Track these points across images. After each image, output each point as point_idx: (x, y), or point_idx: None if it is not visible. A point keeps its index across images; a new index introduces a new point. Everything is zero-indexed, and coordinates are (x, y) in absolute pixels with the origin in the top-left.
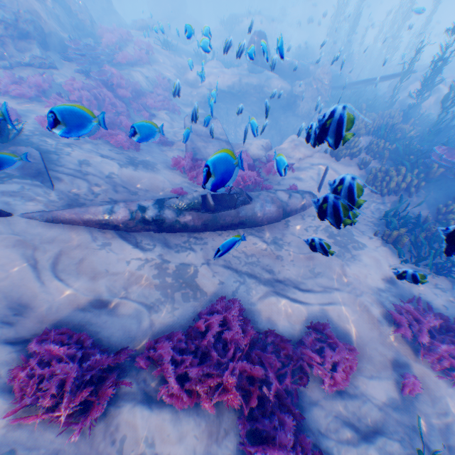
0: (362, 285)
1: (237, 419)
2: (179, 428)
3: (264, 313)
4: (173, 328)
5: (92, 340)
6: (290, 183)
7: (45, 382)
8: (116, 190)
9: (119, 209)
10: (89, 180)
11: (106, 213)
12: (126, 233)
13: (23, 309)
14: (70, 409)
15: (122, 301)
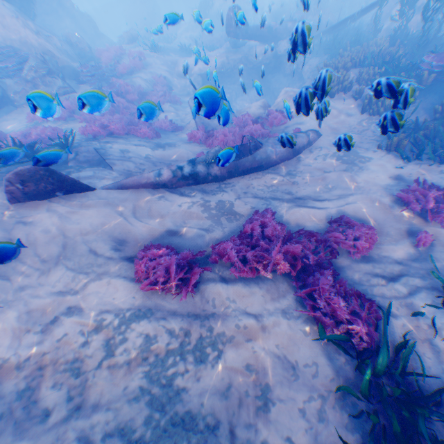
0: (372, 186)
1: (288, 284)
2: (248, 292)
3: (293, 221)
4: (226, 238)
5: (175, 249)
6: (292, 128)
7: (156, 269)
8: (154, 165)
9: (164, 171)
10: (133, 161)
11: (156, 176)
12: (172, 189)
13: (125, 239)
14: (176, 283)
15: (185, 229)
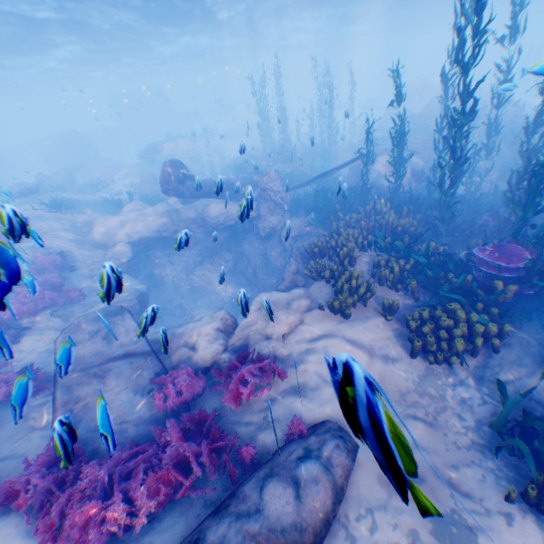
0: None
1: None
2: None
3: None
4: None
5: None
6: (286, 407)
7: None
8: None
9: None
10: None
11: None
12: None
13: None
14: None
15: None
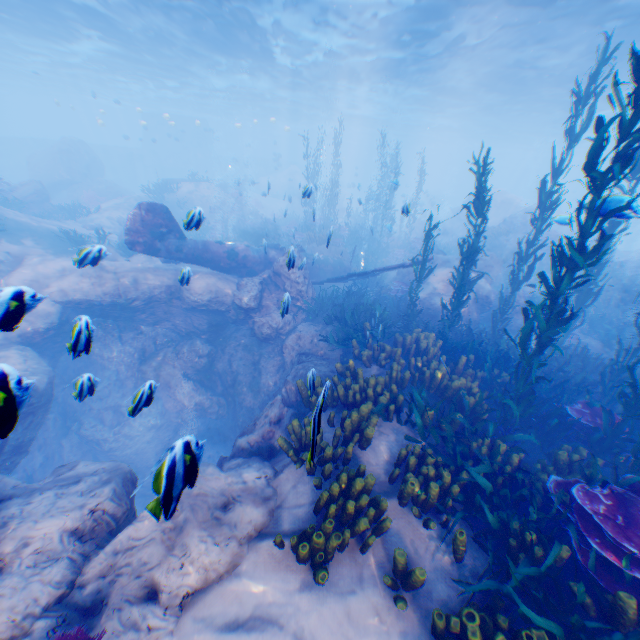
0: None
1: None
2: None
3: None
4: None
5: None
6: None
7: None
8: None
9: None
10: None
11: None
12: None
13: None
14: None
15: None
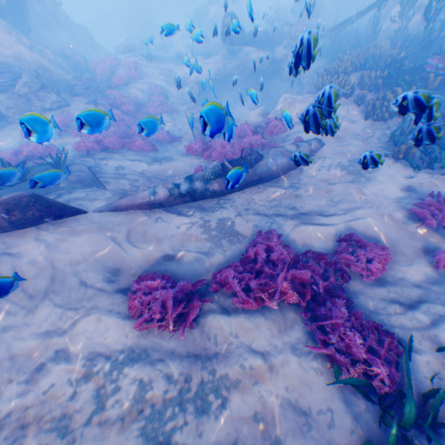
0: (381, 199)
1: (297, 313)
2: (253, 325)
3: (298, 240)
4: (228, 263)
5: (172, 278)
6: (293, 136)
7: (151, 304)
8: (150, 181)
9: (159, 189)
10: (128, 179)
11: (151, 195)
12: (169, 208)
13: (118, 269)
14: (173, 319)
15: (183, 253)
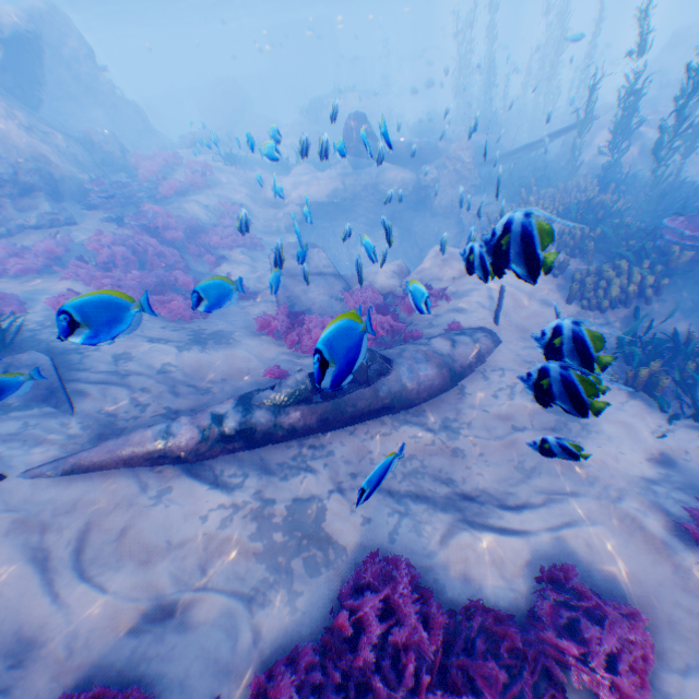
0: (615, 478)
1: None
2: None
3: (456, 567)
4: (297, 635)
5: None
6: (448, 320)
7: None
8: (175, 392)
9: (180, 427)
10: (130, 385)
11: (160, 438)
12: (197, 463)
13: (24, 657)
14: None
15: (200, 599)
